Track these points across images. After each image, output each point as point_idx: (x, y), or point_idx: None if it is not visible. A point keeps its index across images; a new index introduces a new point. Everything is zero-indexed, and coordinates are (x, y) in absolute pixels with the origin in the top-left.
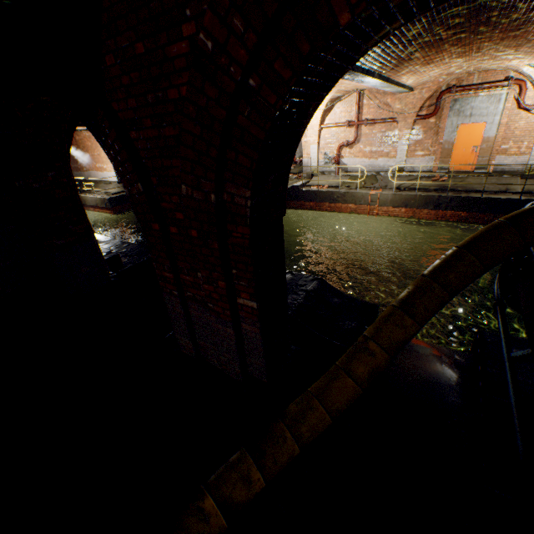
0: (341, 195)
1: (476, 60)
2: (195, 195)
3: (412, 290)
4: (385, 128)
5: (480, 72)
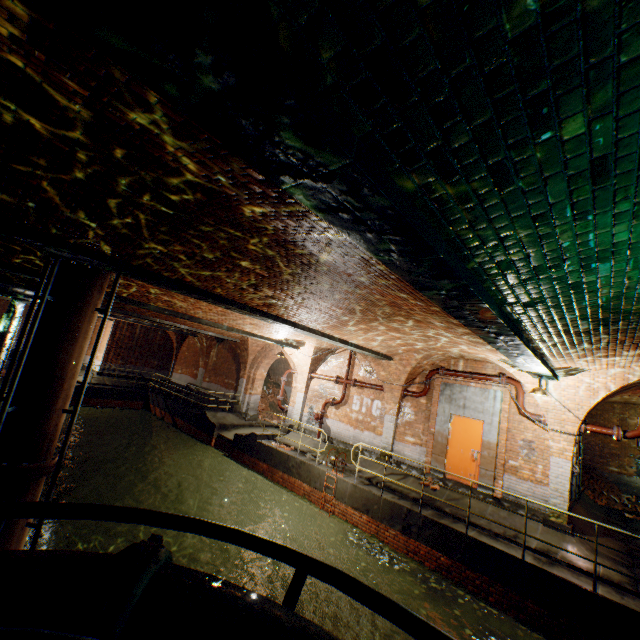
0: (297, 464)
1: (415, 334)
2: None
3: None
4: (374, 394)
5: (469, 359)
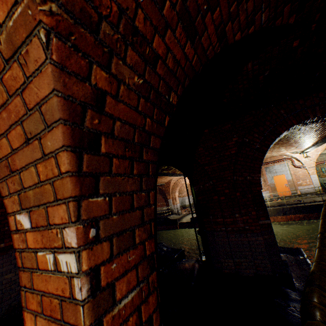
0: None
1: (271, 152)
2: (240, 178)
3: (325, 210)
4: None
5: (270, 157)
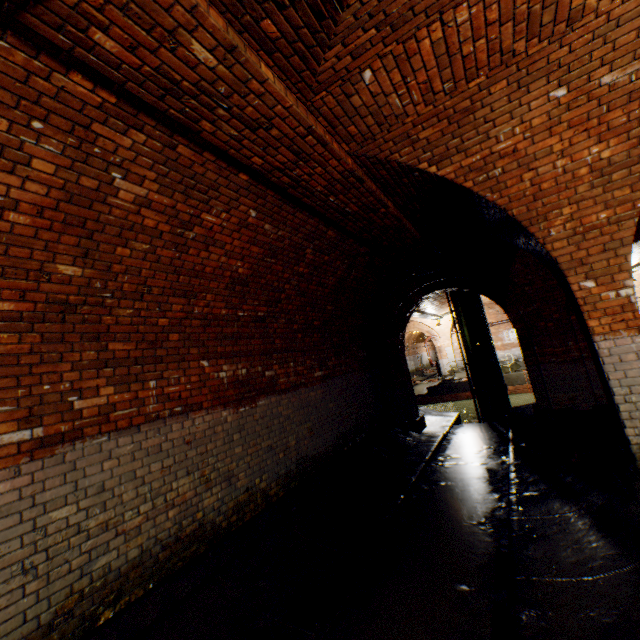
0: None
1: None
2: None
3: None
4: (508, 326)
5: None
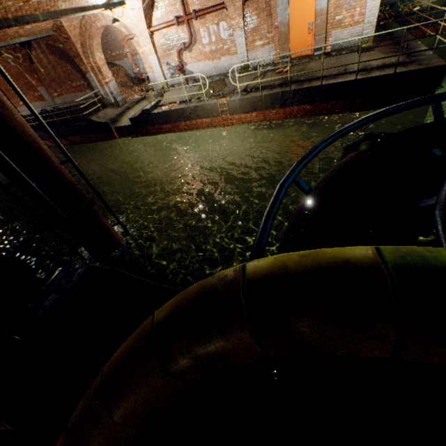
0: (193, 111)
1: None
2: None
3: None
4: (217, 18)
5: None
